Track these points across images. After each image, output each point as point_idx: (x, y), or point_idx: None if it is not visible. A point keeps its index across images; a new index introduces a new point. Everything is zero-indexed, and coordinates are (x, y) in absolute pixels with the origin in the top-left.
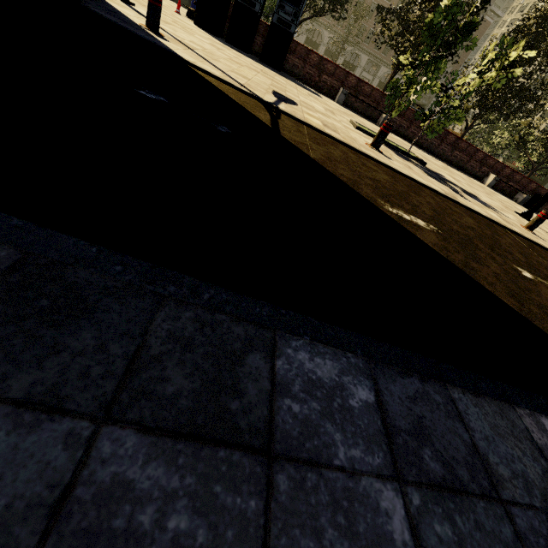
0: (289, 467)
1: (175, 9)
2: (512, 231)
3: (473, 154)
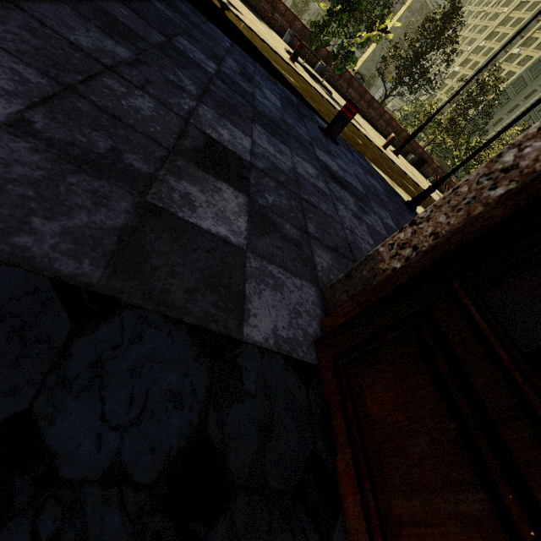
0: (208, 26)
1: None
2: (366, 136)
3: (383, 114)
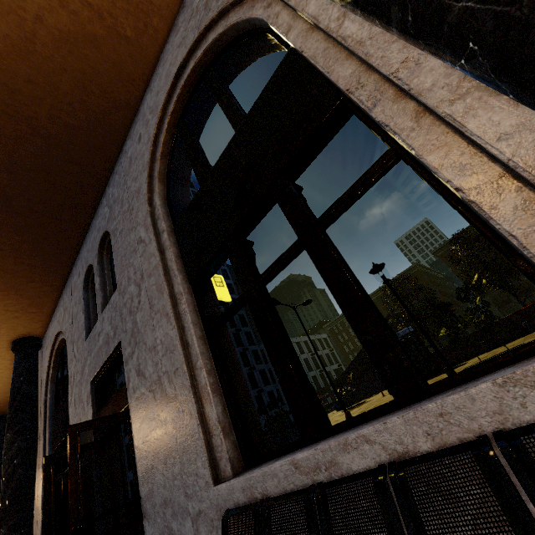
0: None
1: (385, 394)
2: None
3: None
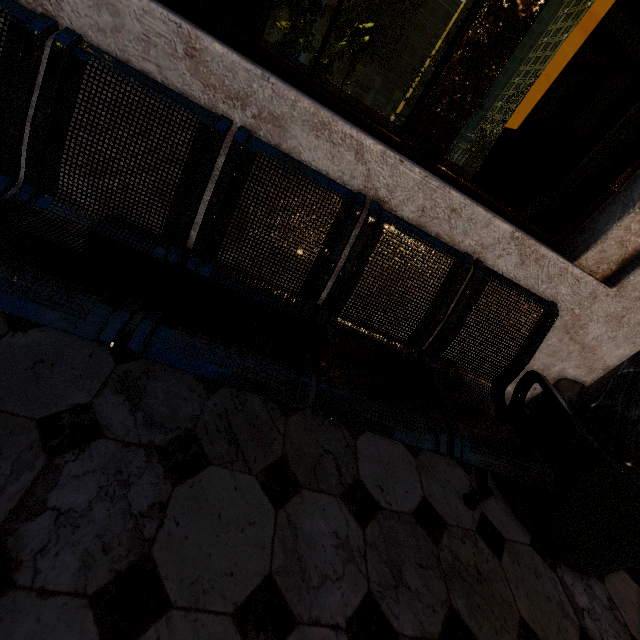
0: None
1: None
2: None
3: None
